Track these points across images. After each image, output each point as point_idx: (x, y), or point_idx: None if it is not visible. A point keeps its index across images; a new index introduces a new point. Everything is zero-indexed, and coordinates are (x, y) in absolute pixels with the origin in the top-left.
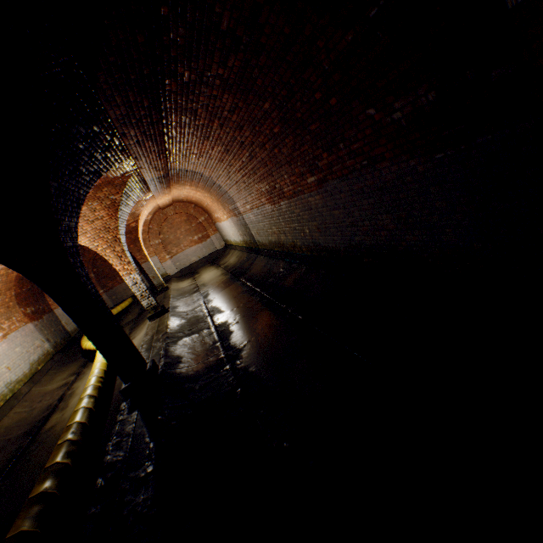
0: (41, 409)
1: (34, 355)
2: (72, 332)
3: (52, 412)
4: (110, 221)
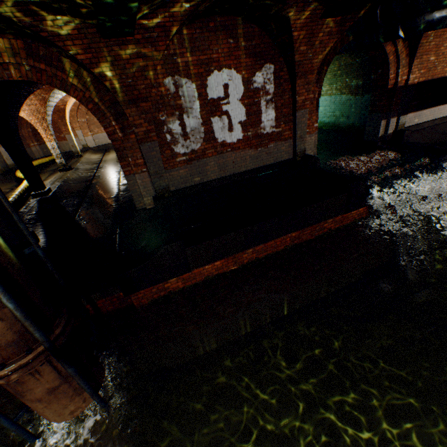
0: None
1: None
2: (10, 165)
3: None
4: (41, 108)
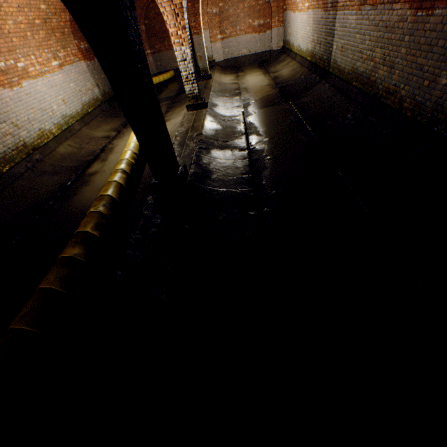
0: (87, 151)
1: (85, 96)
2: None
3: (95, 159)
4: None
